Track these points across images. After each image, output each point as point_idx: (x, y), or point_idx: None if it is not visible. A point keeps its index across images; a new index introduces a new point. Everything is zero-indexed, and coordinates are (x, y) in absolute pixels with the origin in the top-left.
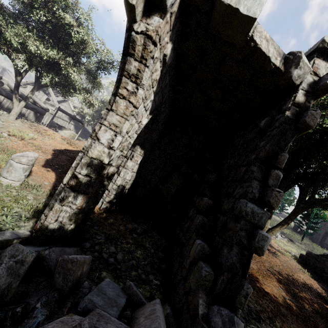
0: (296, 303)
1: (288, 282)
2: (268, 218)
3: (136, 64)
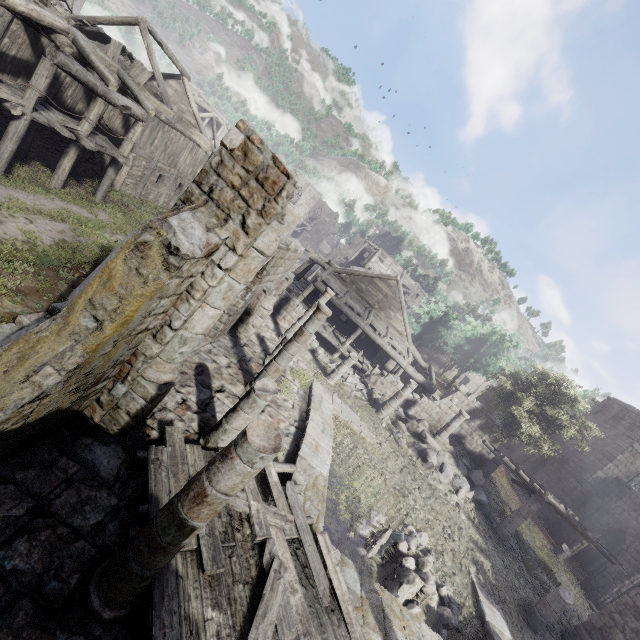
0: None
1: None
2: None
3: None
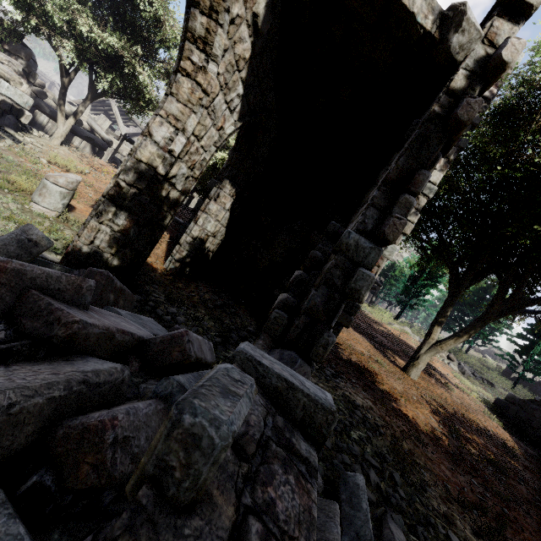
0: (454, 440)
1: (453, 418)
2: (379, 256)
3: (203, 20)
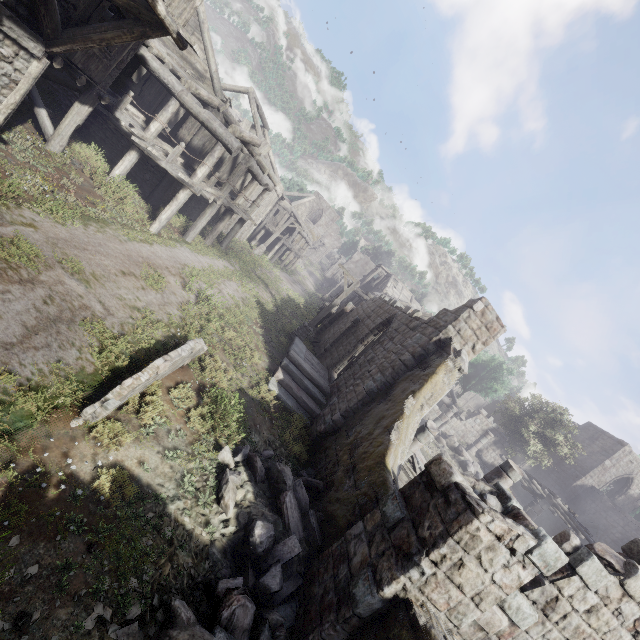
0: None
1: None
2: None
3: None
